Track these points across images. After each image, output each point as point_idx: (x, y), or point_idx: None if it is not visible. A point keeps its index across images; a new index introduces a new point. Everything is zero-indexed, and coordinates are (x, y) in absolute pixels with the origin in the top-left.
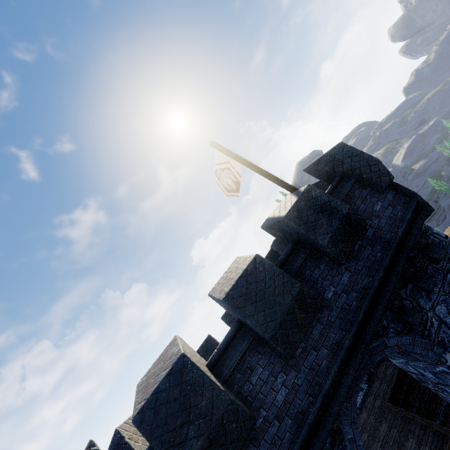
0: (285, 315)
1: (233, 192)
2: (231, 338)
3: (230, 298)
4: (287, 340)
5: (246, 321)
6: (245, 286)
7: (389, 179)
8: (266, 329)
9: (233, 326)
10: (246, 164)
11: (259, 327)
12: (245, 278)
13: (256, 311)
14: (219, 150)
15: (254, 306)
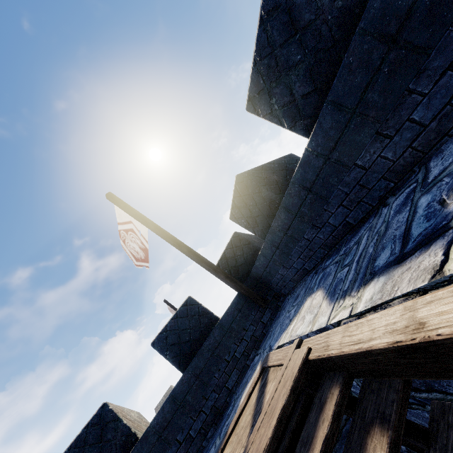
0: None
1: None
2: None
3: None
4: None
5: None
6: None
7: None
8: None
9: None
10: None
11: None
12: None
13: None
14: (169, 305)
15: None
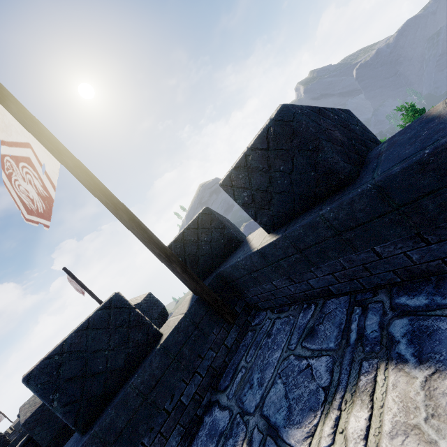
0: (60, 429)
1: (80, 292)
2: (23, 446)
3: (27, 423)
4: (57, 445)
5: (33, 438)
6: (41, 413)
7: (159, 328)
8: (45, 441)
9: (27, 437)
10: (86, 291)
11: (40, 440)
12: (42, 407)
13: (42, 430)
14: (69, 275)
15: (42, 426)
